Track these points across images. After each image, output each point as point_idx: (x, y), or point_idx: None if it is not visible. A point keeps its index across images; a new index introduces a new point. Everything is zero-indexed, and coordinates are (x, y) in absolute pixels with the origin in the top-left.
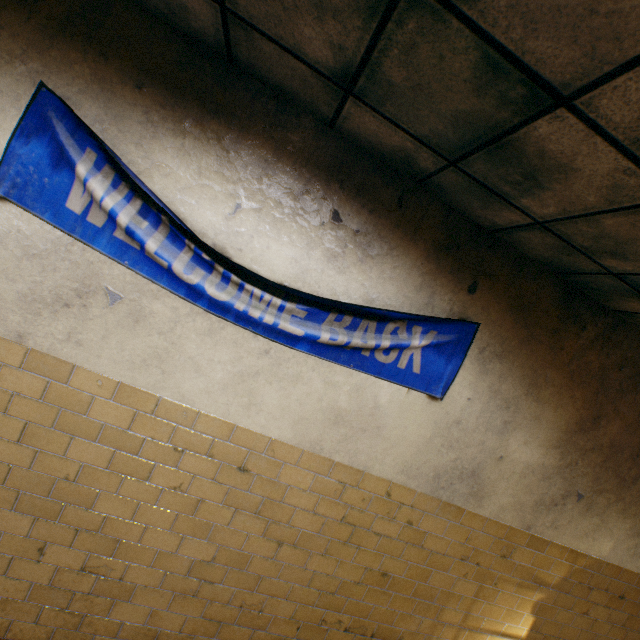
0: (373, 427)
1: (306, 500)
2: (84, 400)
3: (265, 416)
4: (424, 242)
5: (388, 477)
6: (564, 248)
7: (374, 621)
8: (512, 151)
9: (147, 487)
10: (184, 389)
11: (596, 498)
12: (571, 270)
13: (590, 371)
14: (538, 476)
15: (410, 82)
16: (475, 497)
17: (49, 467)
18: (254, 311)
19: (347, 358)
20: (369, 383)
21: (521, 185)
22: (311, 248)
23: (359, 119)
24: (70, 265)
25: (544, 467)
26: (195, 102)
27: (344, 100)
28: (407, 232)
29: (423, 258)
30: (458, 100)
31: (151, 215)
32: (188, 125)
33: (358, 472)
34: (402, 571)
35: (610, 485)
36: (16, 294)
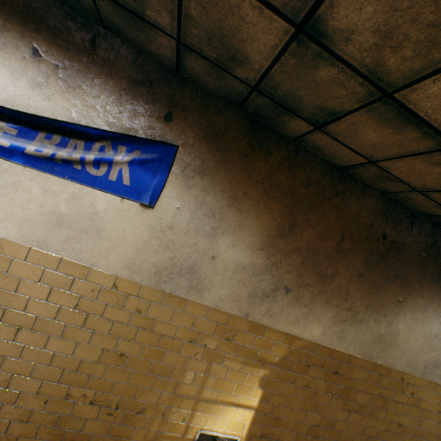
0: (94, 229)
1: (39, 291)
2: None
3: None
4: (120, 78)
5: (114, 272)
6: (214, 69)
7: (117, 395)
8: None
9: None
10: None
11: (302, 291)
12: (240, 98)
13: (281, 188)
14: (249, 273)
15: None
16: (195, 290)
17: None
18: None
19: (61, 171)
20: (85, 192)
21: None
22: (16, 77)
23: None
24: None
25: (253, 265)
26: None
27: None
28: (103, 69)
29: (121, 91)
30: None
31: None
32: None
33: (85, 267)
34: (138, 352)
35: (313, 281)
36: None
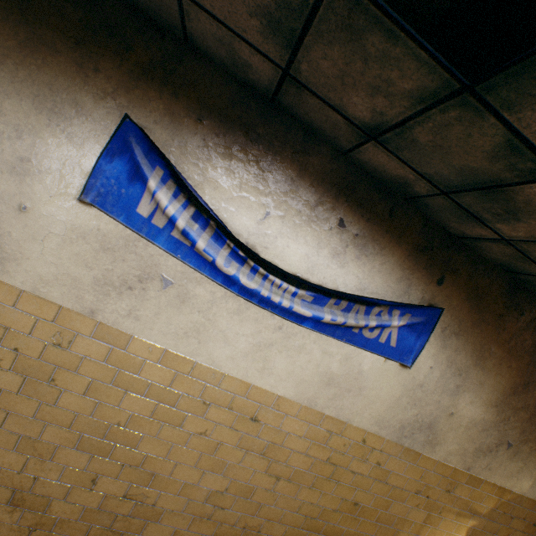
0: (356, 388)
1: (300, 444)
2: (137, 363)
3: (274, 378)
4: (406, 244)
5: (364, 427)
6: (520, 257)
7: None
8: (503, 196)
9: (179, 432)
10: (214, 355)
11: (521, 446)
12: (519, 271)
13: (524, 347)
14: (479, 428)
15: (433, 143)
16: (430, 444)
17: (105, 415)
18: (275, 297)
19: (341, 334)
20: (356, 353)
21: (500, 216)
22: (320, 247)
23: (373, 154)
24: (135, 257)
25: (484, 421)
26: (241, 132)
27: (366, 142)
28: (394, 236)
29: (405, 257)
30: (471, 160)
31: (201, 219)
32: (235, 150)
33: (342, 423)
34: (369, 501)
35: (533, 436)
36: (92, 279)
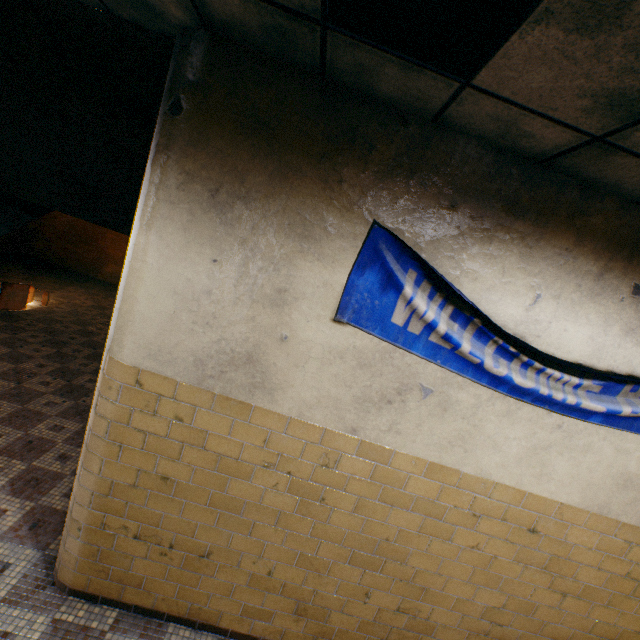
0: None
1: (590, 557)
2: (400, 477)
3: (554, 483)
4: None
5: None
6: None
7: None
8: None
9: (449, 546)
10: (482, 464)
11: None
12: None
13: None
14: None
15: None
16: None
17: (373, 531)
18: (556, 393)
19: (639, 426)
20: None
21: None
22: (608, 325)
23: None
24: (392, 369)
25: None
26: (501, 208)
27: None
28: None
29: None
30: None
31: (460, 317)
32: (494, 230)
33: None
34: None
35: None
36: (351, 397)
